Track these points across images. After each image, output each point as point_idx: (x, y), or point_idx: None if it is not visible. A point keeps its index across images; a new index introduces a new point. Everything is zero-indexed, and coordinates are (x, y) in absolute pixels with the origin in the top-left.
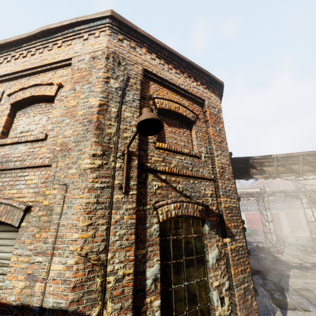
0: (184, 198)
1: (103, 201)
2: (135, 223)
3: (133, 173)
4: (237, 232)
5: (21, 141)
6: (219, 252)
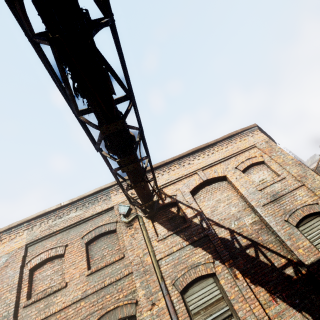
0: None
1: None
2: None
3: None
4: None
5: (275, 182)
6: None
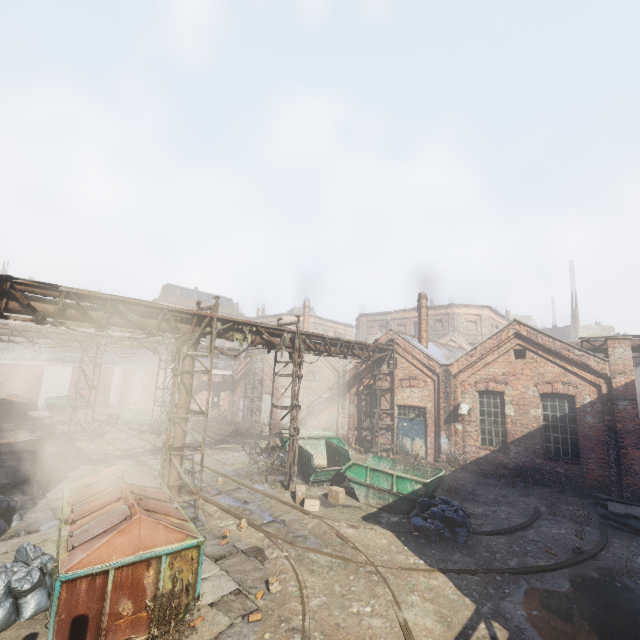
0: None
1: None
2: None
3: None
4: None
5: None
6: None
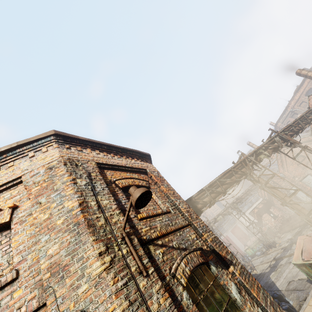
0: (184, 251)
1: (134, 298)
2: (172, 302)
3: (140, 252)
4: (231, 257)
5: None
6: (235, 284)
